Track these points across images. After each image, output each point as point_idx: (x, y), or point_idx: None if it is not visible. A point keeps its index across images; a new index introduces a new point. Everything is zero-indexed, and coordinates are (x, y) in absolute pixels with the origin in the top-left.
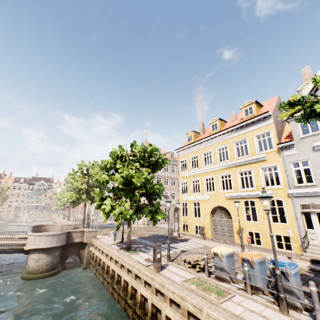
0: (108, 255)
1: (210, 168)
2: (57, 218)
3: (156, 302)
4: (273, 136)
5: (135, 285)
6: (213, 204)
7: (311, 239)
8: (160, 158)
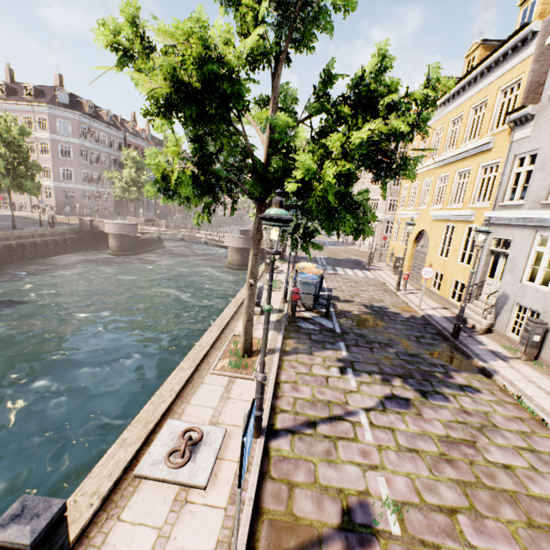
0: None
1: (429, 164)
2: None
3: None
4: (520, 91)
5: None
6: (419, 227)
7: (484, 293)
8: None
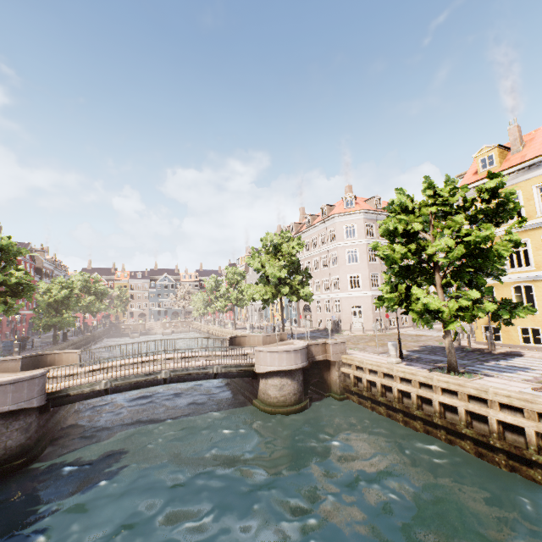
0: (413, 381)
1: None
2: (210, 326)
3: None
4: None
5: None
6: None
7: None
8: (508, 201)
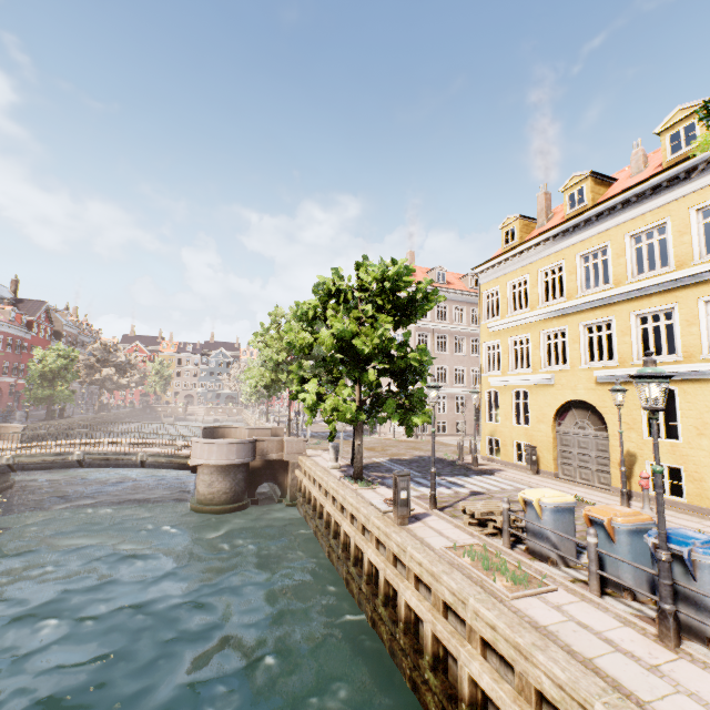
0: (322, 487)
1: (557, 309)
2: (250, 416)
3: (391, 577)
4: None
5: (359, 543)
6: (561, 396)
7: None
8: (418, 290)
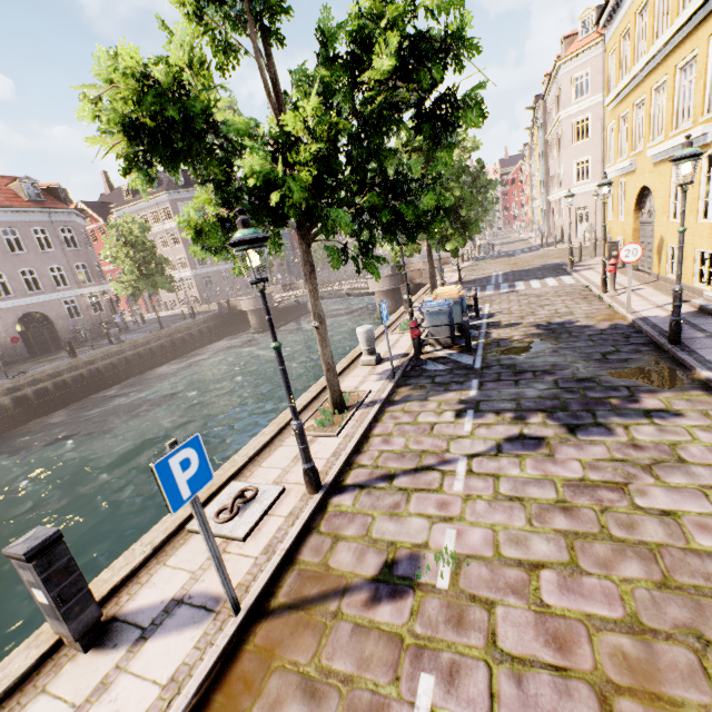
0: None
1: (634, 75)
2: None
3: None
4: None
5: None
6: (637, 184)
7: None
8: None
